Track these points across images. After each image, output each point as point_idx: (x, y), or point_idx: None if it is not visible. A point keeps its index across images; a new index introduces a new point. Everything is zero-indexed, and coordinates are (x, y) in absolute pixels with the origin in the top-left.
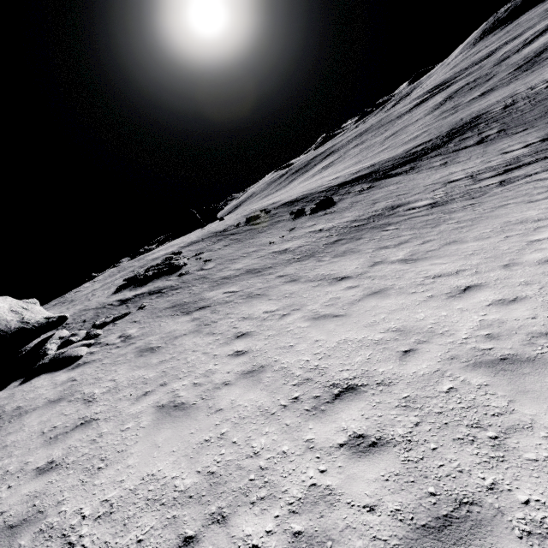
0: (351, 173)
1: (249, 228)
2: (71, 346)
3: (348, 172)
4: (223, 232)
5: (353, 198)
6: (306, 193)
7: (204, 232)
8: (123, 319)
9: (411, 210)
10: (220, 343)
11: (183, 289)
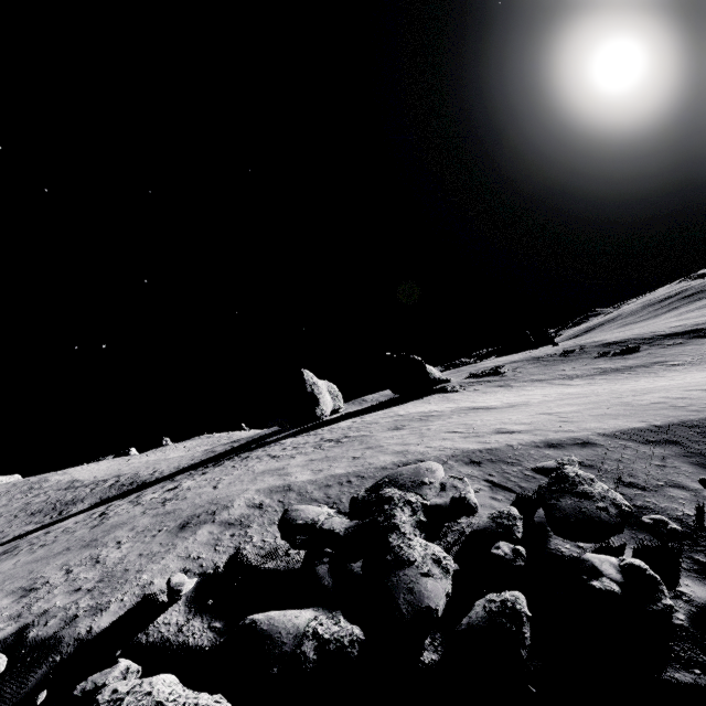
0: (695, 323)
1: (559, 358)
2: (456, 388)
3: (696, 321)
4: (539, 358)
5: (654, 350)
6: (631, 337)
7: (526, 355)
8: (473, 386)
9: (660, 366)
10: (510, 392)
11: (501, 382)
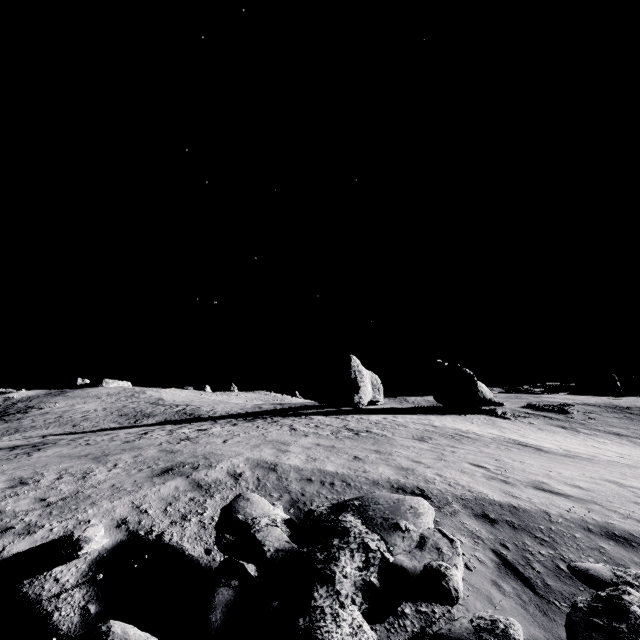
0: None
1: None
2: (507, 415)
3: None
4: (624, 408)
5: None
6: None
7: (605, 401)
8: (528, 418)
9: None
10: (574, 437)
11: (565, 422)
